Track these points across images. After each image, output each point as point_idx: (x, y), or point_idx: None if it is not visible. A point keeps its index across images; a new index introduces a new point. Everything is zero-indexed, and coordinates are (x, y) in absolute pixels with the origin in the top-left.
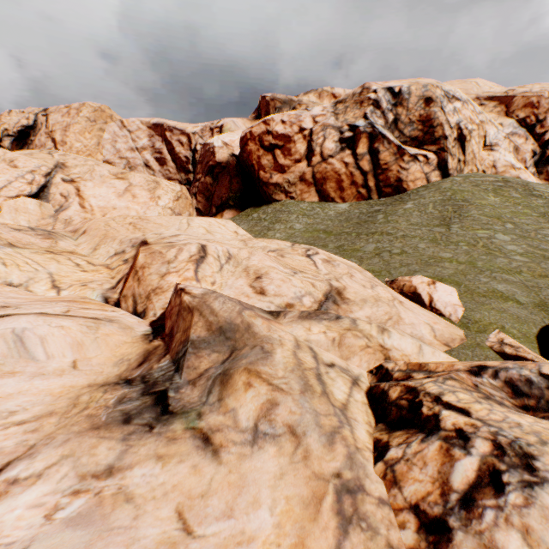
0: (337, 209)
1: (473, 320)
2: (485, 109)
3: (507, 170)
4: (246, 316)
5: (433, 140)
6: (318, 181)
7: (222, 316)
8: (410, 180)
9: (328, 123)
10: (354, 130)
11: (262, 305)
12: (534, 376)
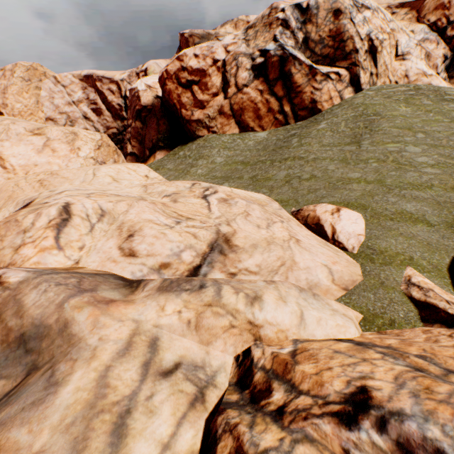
0: (256, 138)
1: (379, 252)
2: (397, 17)
3: (419, 78)
4: (68, 309)
5: (344, 55)
6: (236, 112)
7: (30, 317)
8: (324, 100)
9: (239, 51)
10: (265, 55)
11: (134, 269)
12: (451, 446)
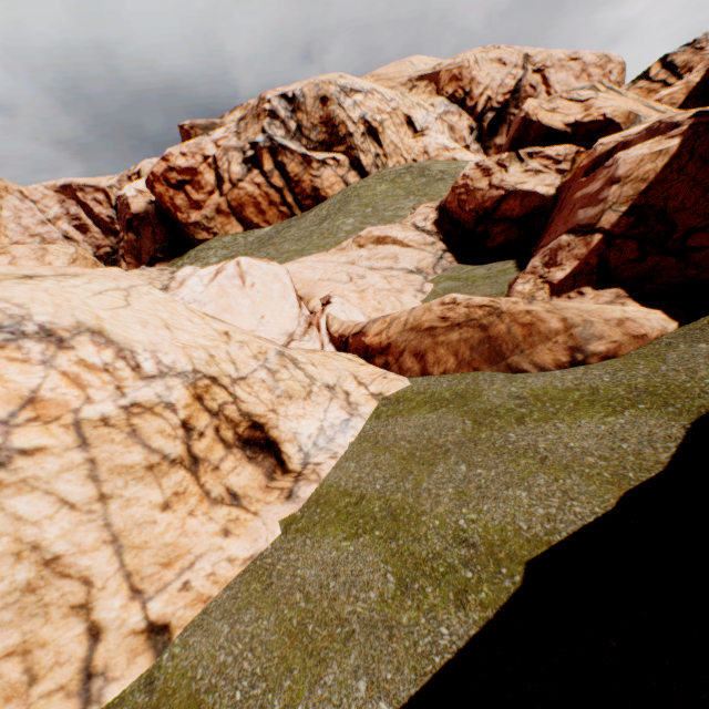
0: (259, 234)
1: None
2: (419, 91)
3: (440, 153)
4: None
5: (340, 140)
6: (236, 209)
7: None
8: (327, 187)
9: (229, 145)
10: (255, 148)
11: None
12: None
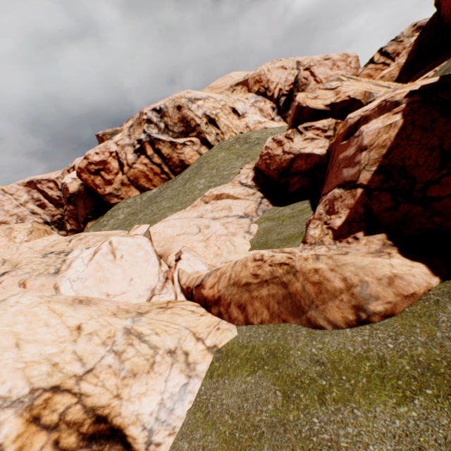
0: (150, 194)
1: None
2: (237, 92)
3: (256, 126)
4: None
5: (192, 129)
6: (133, 181)
7: None
8: (188, 158)
9: (124, 143)
10: (141, 142)
11: None
12: None
